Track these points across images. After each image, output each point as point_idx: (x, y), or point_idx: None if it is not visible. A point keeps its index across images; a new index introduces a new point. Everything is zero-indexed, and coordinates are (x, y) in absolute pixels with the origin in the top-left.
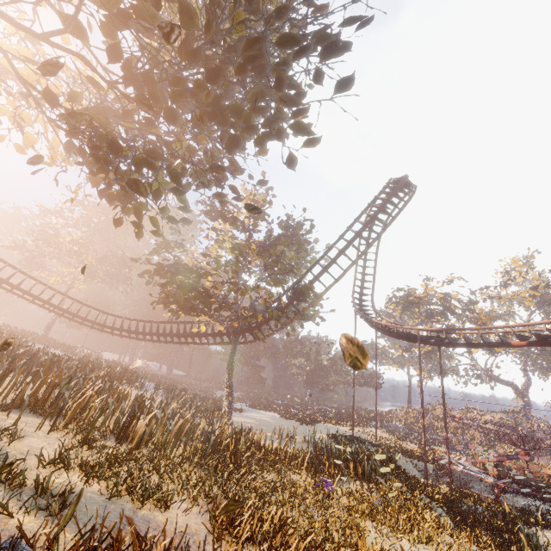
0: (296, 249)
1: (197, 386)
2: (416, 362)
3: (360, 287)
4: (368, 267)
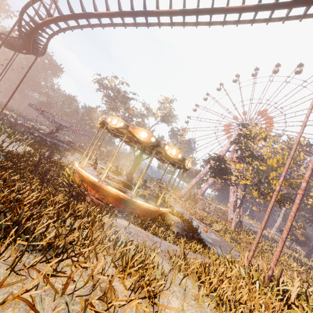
0: None
1: None
2: None
3: None
4: None
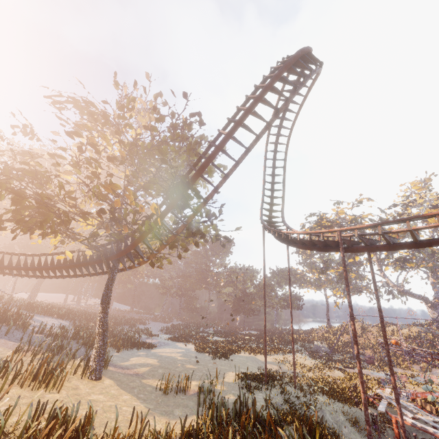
0: (187, 155)
1: (129, 320)
2: (332, 283)
3: (269, 204)
4: (277, 182)
